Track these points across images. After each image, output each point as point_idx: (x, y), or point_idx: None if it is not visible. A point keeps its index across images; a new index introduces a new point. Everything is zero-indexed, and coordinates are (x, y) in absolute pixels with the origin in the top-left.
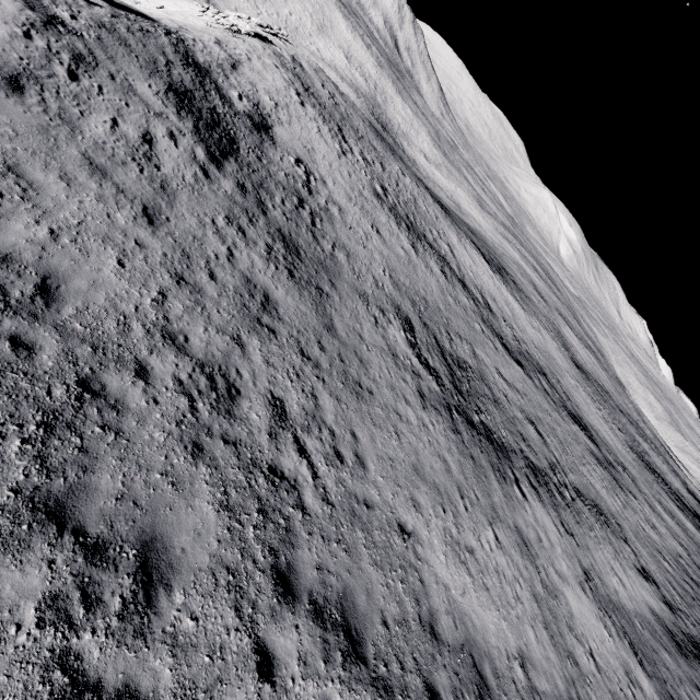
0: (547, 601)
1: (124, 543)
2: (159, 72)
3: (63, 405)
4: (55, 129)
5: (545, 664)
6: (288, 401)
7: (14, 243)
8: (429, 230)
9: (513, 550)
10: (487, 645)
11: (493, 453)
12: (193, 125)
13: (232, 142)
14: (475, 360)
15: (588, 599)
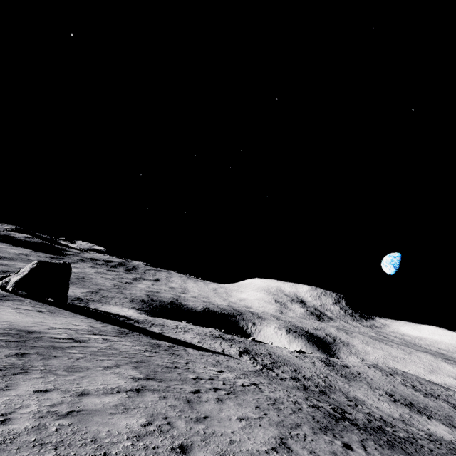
0: (409, 417)
1: (301, 370)
2: (319, 359)
3: (297, 366)
4: (300, 359)
5: (389, 412)
6: (329, 378)
7: (295, 362)
8: (455, 401)
9: (398, 410)
10: (364, 400)
11: (417, 412)
12: (324, 363)
13: (333, 365)
14: (446, 415)
15: (450, 435)
